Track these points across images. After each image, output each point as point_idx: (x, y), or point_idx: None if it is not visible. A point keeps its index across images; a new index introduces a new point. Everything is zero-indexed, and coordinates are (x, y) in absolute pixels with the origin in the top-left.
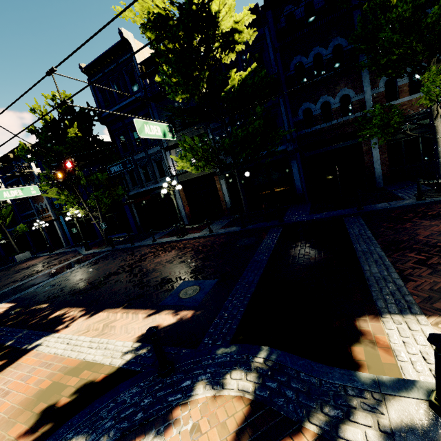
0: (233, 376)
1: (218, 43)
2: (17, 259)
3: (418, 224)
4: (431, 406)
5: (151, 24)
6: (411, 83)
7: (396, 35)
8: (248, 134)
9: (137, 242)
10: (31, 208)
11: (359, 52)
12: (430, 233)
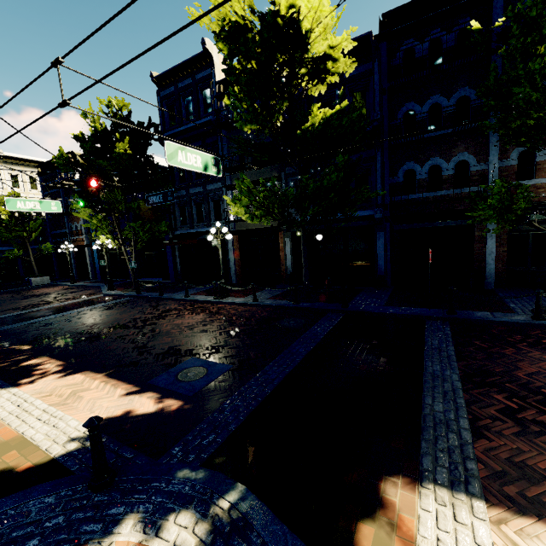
0: (178, 519)
1: (306, 69)
2: (33, 282)
3: (524, 353)
4: None
5: (225, 33)
6: None
7: (537, 93)
8: (322, 187)
9: (167, 293)
10: (64, 227)
11: (487, 108)
12: (536, 370)
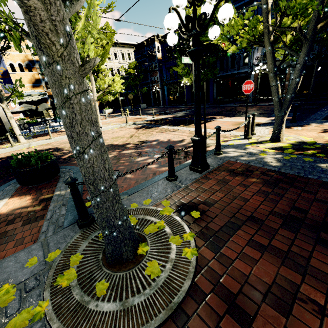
0: (327, 123)
1: None
2: (141, 106)
3: None
4: None
5: None
6: None
7: None
8: None
9: (220, 105)
10: (147, 79)
11: None
12: None
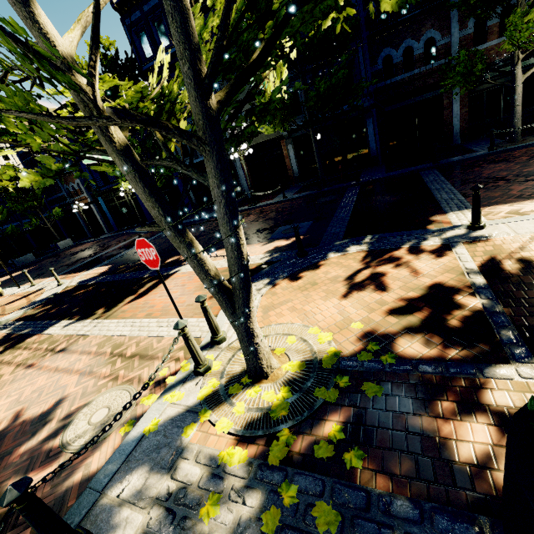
0: (351, 248)
1: None
2: (60, 246)
3: (485, 167)
4: (468, 228)
5: None
6: (501, 23)
7: None
8: (330, 86)
9: (202, 216)
10: (59, 190)
11: None
12: (492, 171)
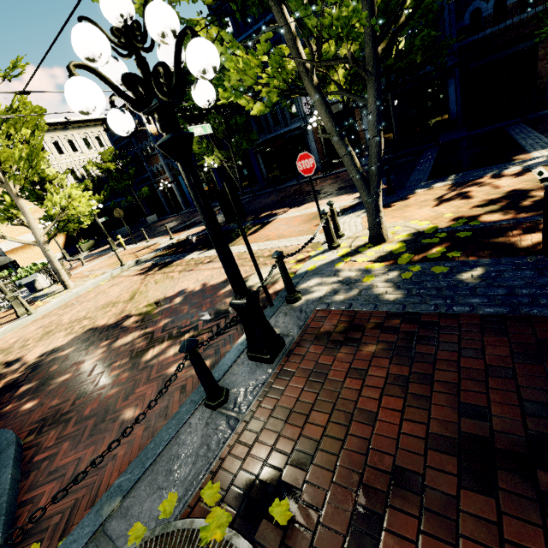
0: (436, 184)
1: None
2: (148, 221)
3: None
4: None
5: None
6: None
7: None
8: None
9: (277, 187)
10: (145, 172)
11: None
12: None
